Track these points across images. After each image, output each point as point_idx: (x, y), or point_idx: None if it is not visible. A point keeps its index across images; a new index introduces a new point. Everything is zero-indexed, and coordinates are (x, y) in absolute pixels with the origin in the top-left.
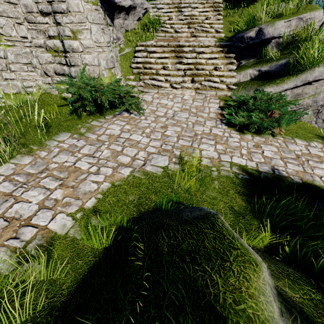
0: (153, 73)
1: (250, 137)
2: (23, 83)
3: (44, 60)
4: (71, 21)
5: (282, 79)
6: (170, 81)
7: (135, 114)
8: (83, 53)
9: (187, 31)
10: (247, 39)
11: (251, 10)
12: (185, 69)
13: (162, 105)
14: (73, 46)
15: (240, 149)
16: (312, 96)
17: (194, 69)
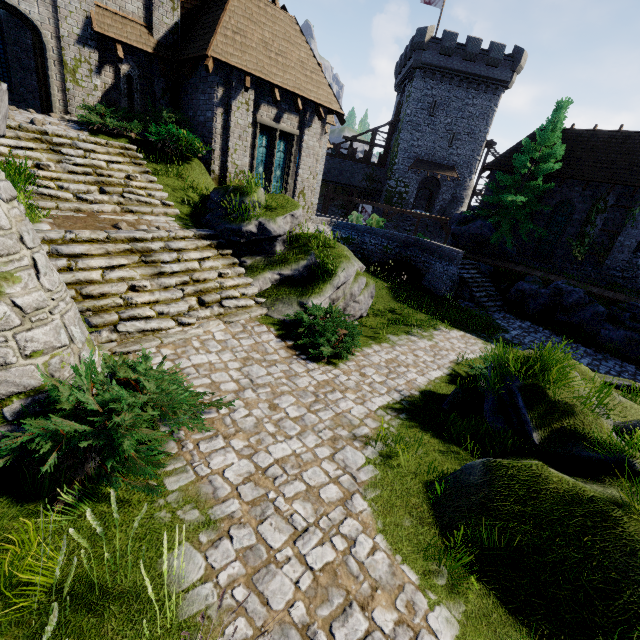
0: (120, 304)
1: (346, 367)
2: None
3: None
4: None
5: (319, 287)
6: (169, 314)
7: (202, 411)
8: (21, 328)
9: (107, 199)
10: (247, 234)
11: (190, 171)
12: (175, 284)
13: (206, 366)
14: None
15: (362, 387)
16: (343, 299)
17: (191, 281)
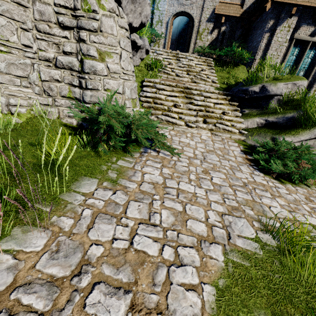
0: (165, 109)
1: (293, 188)
2: (9, 100)
3: (49, 77)
4: (101, 41)
5: (296, 131)
6: (184, 119)
7: (164, 153)
8: (107, 77)
9: (187, 76)
10: (251, 92)
11: (236, 71)
12: (195, 110)
13: (185, 143)
14: (96, 68)
15: (300, 204)
16: None
17: (204, 110)
